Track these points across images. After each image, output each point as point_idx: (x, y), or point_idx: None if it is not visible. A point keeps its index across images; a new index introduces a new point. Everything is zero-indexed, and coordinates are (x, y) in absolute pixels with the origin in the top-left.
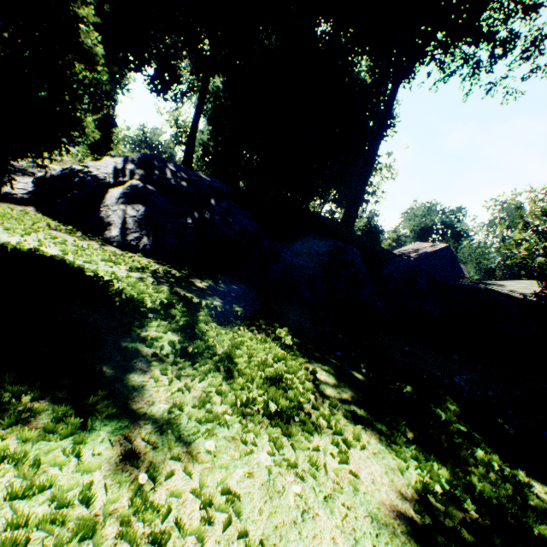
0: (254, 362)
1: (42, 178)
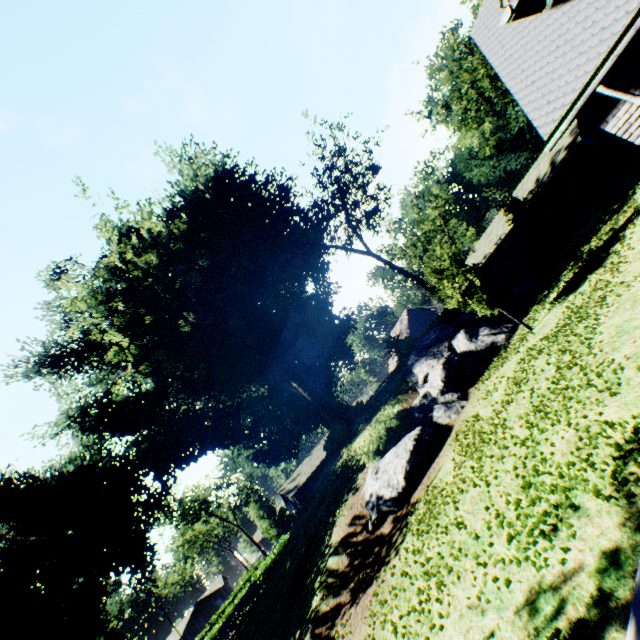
0: (607, 227)
1: (444, 384)
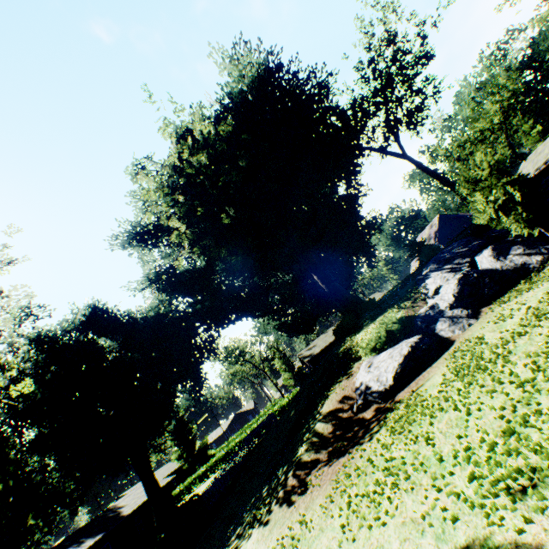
0: None
1: (455, 299)
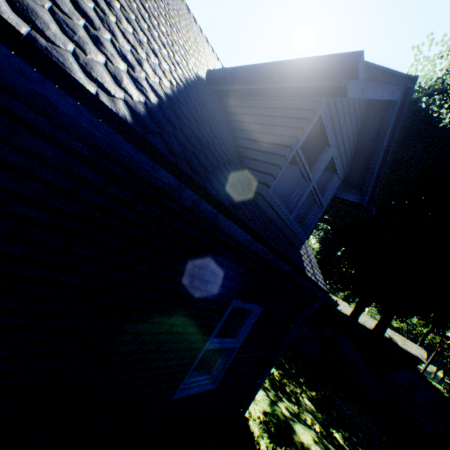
0: None
1: None
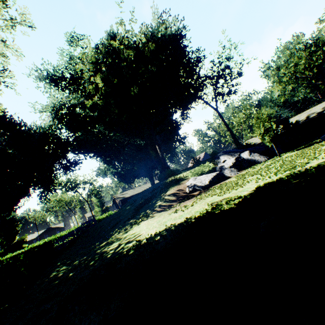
0: None
1: (233, 164)
